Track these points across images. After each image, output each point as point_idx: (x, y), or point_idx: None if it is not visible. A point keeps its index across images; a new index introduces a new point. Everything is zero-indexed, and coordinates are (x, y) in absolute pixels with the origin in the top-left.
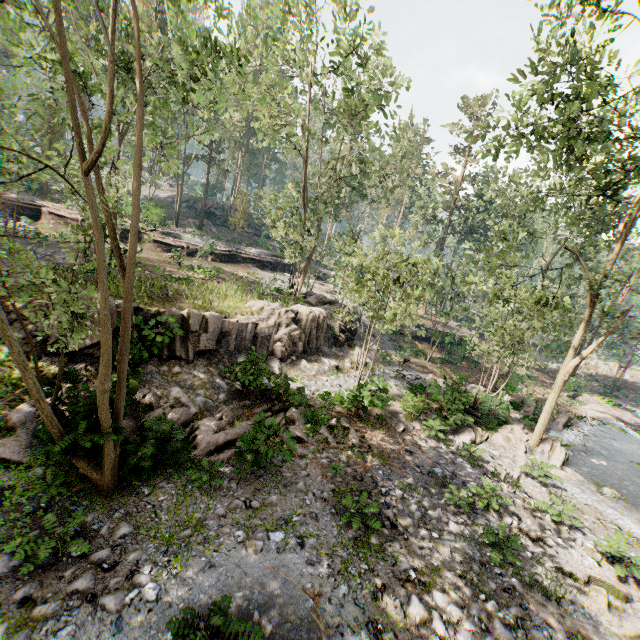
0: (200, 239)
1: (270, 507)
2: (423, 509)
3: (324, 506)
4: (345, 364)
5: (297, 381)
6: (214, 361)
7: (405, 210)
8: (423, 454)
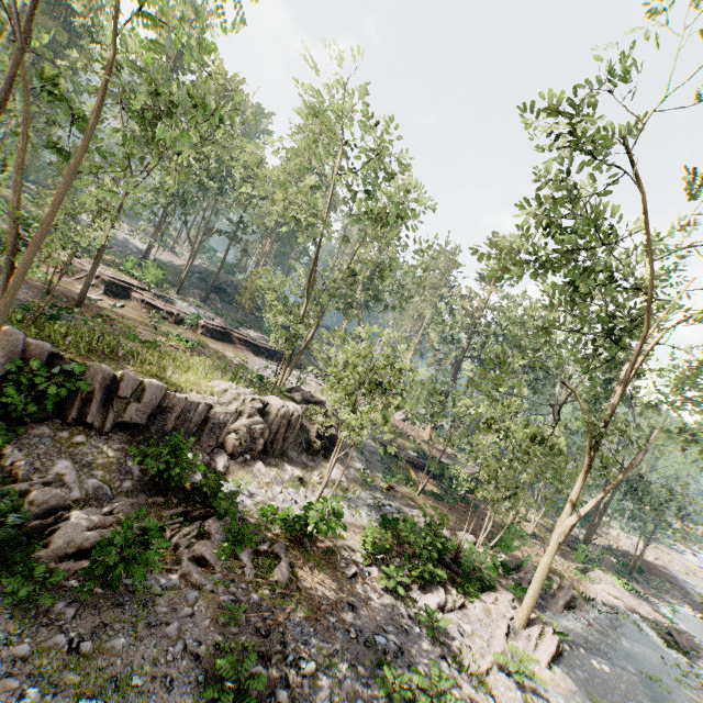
0: (196, 310)
1: (107, 655)
2: (338, 697)
3: (191, 667)
4: (313, 477)
5: (243, 486)
6: (138, 439)
7: (426, 326)
8: (369, 612)
